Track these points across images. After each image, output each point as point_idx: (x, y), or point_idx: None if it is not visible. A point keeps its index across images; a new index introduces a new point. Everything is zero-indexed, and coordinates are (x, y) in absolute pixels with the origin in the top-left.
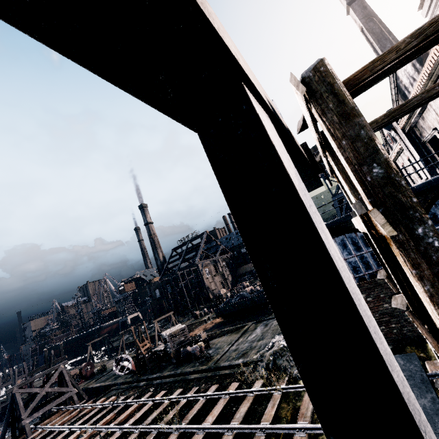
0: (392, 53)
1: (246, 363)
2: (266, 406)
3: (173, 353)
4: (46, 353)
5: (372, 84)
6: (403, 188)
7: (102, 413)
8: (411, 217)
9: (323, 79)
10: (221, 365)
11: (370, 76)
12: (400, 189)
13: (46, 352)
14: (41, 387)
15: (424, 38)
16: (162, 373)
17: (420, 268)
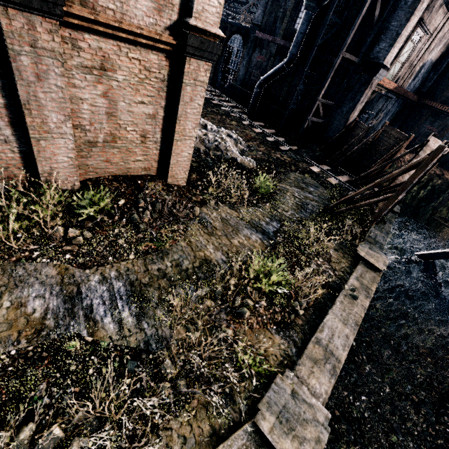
0: None
1: None
2: None
3: None
4: None
5: None
6: None
7: None
8: None
9: None
10: None
11: None
12: None
13: None
14: None
15: None
16: None
17: None
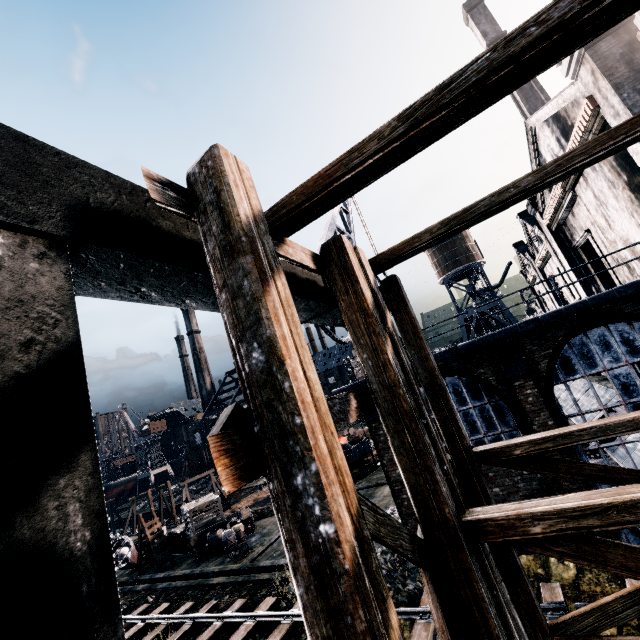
0: (373, 141)
1: None
2: None
3: (194, 540)
4: None
5: (360, 185)
6: (285, 395)
7: None
8: (290, 452)
9: (210, 180)
10: (259, 565)
11: (344, 174)
12: (281, 397)
13: None
14: None
15: (413, 124)
16: (174, 571)
17: (294, 551)
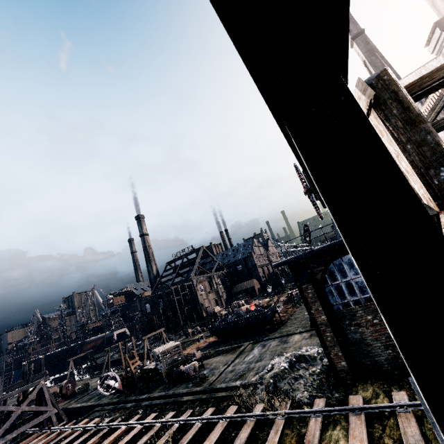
0: (440, 71)
1: (244, 385)
2: (268, 432)
3: (165, 372)
4: (25, 367)
5: (417, 100)
6: None
7: (84, 436)
8: None
9: (386, 87)
10: (217, 387)
11: (418, 91)
12: None
13: (25, 366)
14: (17, 405)
15: None
16: (151, 394)
17: None
